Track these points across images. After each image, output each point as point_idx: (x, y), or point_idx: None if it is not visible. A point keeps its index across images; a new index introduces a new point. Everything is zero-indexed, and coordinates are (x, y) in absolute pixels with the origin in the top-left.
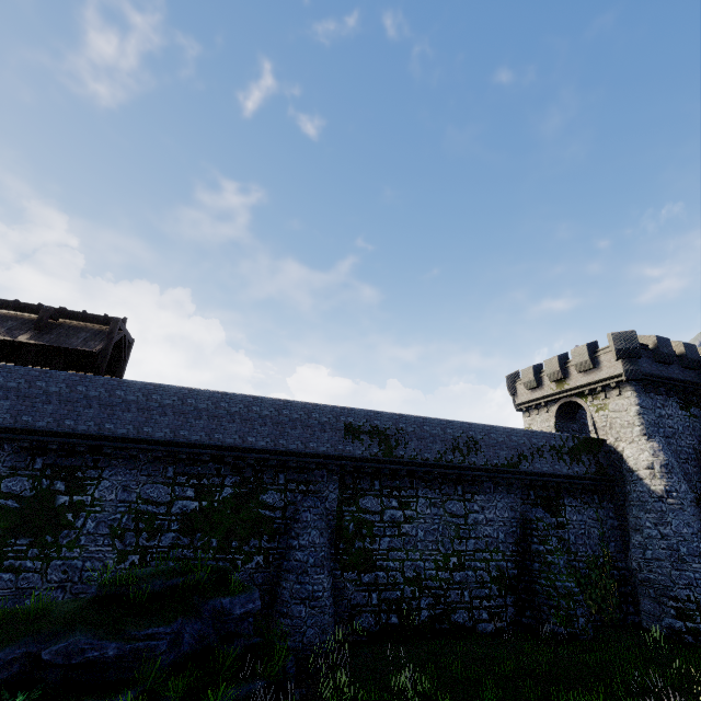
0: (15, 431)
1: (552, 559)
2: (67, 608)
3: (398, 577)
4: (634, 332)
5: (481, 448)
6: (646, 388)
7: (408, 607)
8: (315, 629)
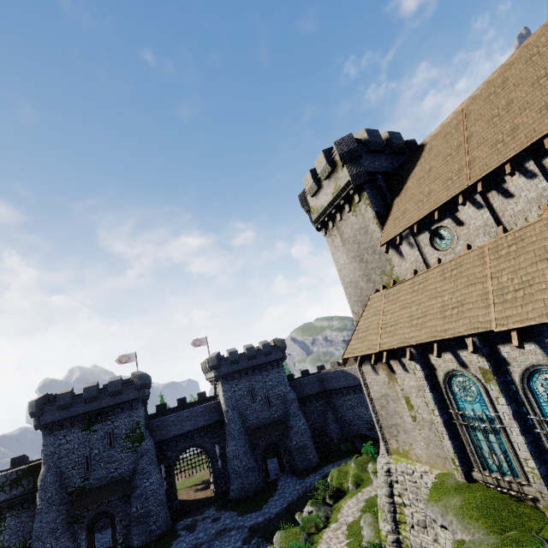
0: None
1: None
2: None
3: None
4: (35, 401)
5: None
6: (50, 430)
7: None
8: None
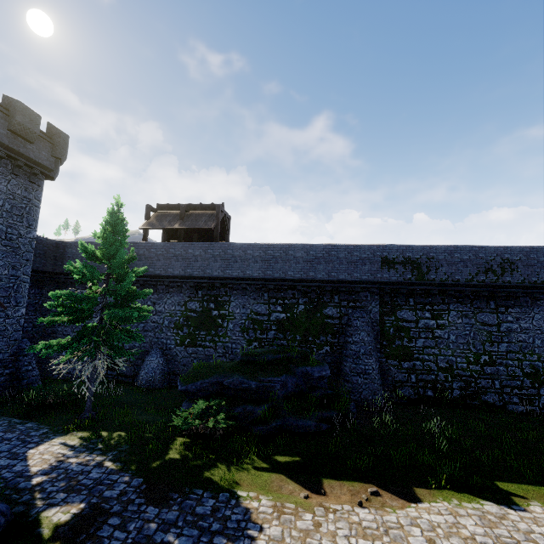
0: (186, 277)
1: None
2: (229, 364)
3: (432, 366)
4: None
5: (517, 268)
6: None
7: (441, 386)
8: (369, 391)
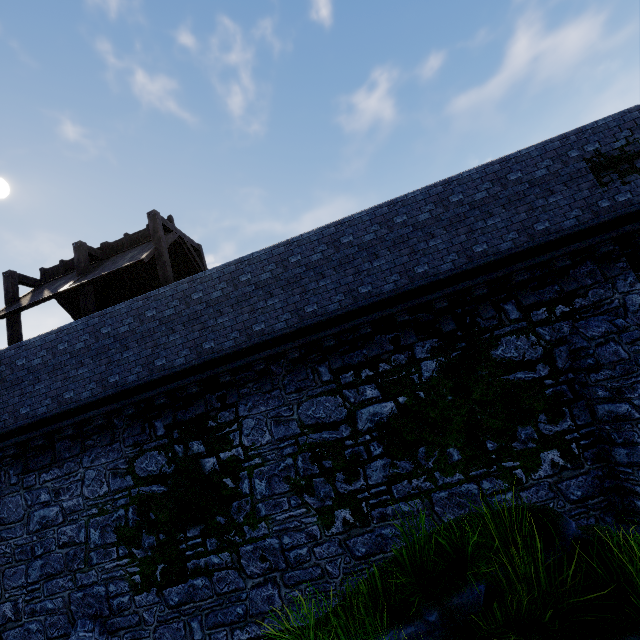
0: (110, 399)
1: None
2: None
3: None
4: None
5: None
6: None
7: None
8: None
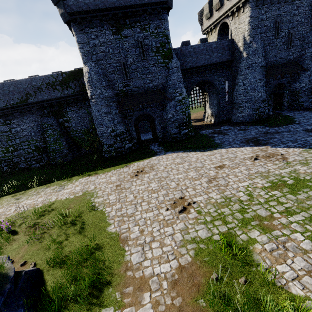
0: None
1: (48, 139)
2: None
3: None
4: None
5: (0, 98)
6: (80, 26)
7: None
8: None
